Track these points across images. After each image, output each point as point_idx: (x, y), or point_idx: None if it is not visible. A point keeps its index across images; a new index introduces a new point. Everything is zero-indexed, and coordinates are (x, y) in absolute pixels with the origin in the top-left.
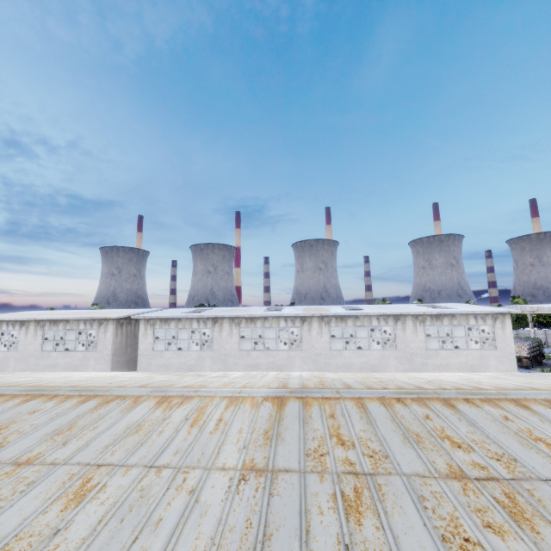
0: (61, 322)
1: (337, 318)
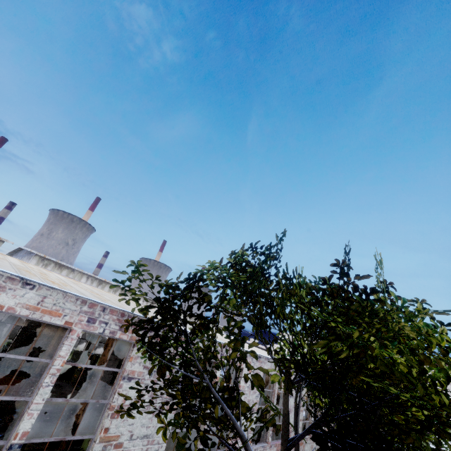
0: None
1: None
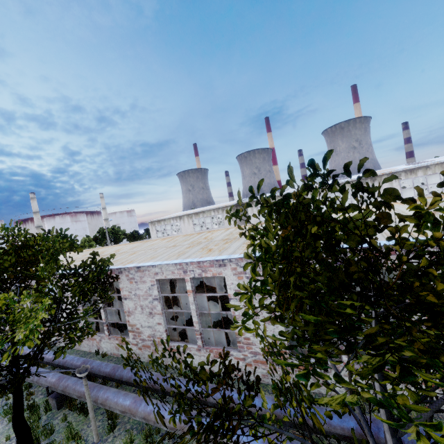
0: (200, 213)
1: (406, 172)
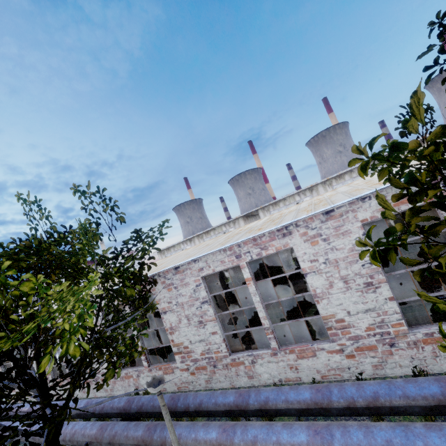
0: (211, 231)
1: None
